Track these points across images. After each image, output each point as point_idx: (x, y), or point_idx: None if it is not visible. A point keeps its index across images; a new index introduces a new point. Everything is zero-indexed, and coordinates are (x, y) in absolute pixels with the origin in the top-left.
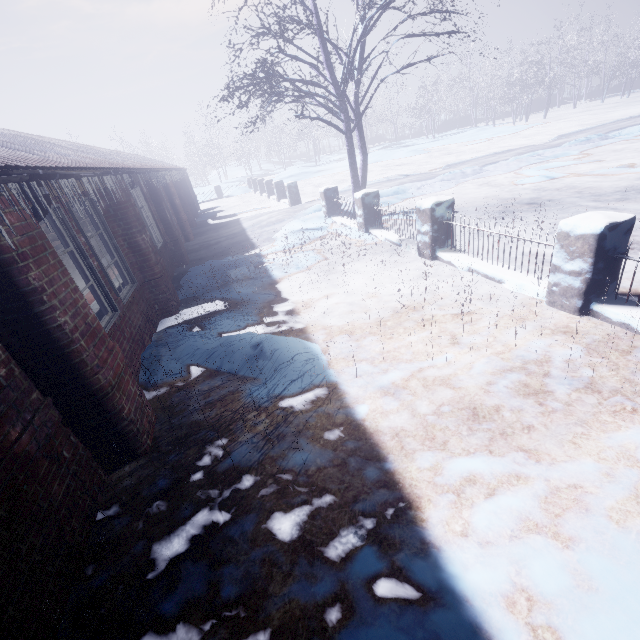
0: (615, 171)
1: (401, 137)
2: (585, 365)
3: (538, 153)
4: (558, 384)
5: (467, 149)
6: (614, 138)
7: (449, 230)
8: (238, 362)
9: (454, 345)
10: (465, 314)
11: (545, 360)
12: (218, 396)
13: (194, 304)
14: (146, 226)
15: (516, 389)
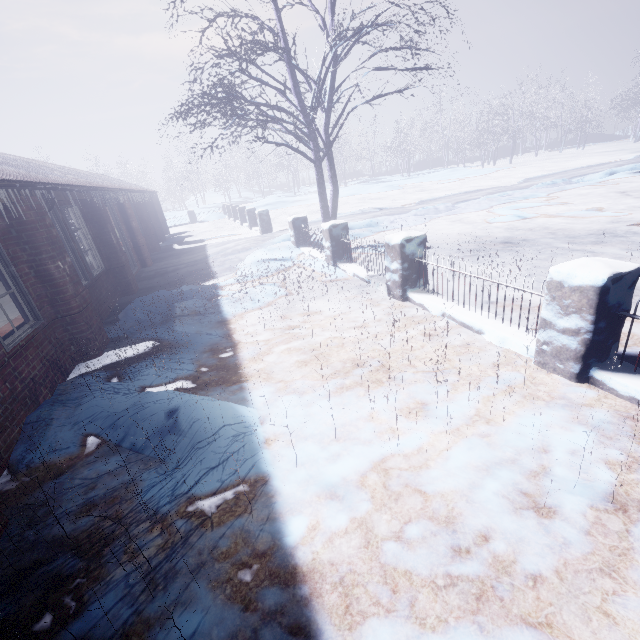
0: (585, 214)
1: (378, 174)
2: (597, 461)
3: (508, 193)
4: (566, 493)
5: (440, 187)
6: (578, 183)
7: (421, 269)
8: (146, 436)
9: (426, 420)
10: (439, 374)
11: (543, 450)
12: (105, 490)
13: (124, 344)
14: (79, 250)
15: (510, 499)
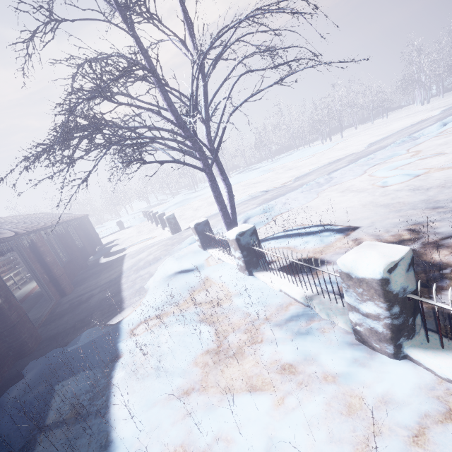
0: None
1: (249, 164)
2: None
3: (371, 157)
4: None
5: (302, 164)
6: (424, 137)
7: (415, 303)
8: None
9: None
10: None
11: None
12: None
13: None
14: None
15: None
